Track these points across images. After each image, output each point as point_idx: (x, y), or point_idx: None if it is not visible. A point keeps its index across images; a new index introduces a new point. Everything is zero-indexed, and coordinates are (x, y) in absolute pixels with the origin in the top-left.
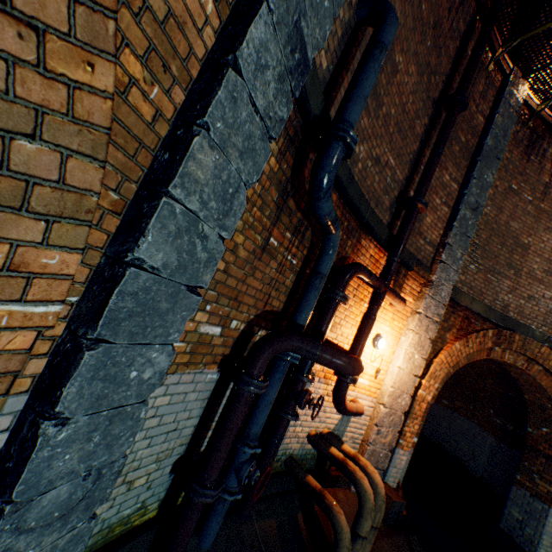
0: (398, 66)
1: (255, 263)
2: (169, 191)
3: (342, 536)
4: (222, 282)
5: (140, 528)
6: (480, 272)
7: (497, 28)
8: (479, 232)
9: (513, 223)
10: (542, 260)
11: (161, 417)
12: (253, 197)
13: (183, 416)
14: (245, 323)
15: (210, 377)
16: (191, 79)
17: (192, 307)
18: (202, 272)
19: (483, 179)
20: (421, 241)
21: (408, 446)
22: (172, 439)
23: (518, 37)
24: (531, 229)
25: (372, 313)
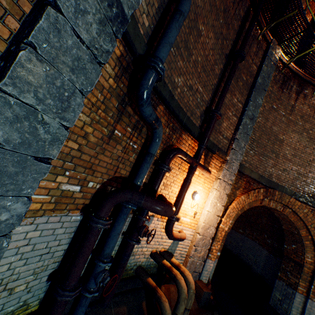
0: (201, 32)
1: (104, 146)
2: (0, 87)
3: None
4: (77, 157)
5: None
6: (256, 155)
7: (263, 16)
8: (255, 132)
9: (274, 127)
10: (290, 149)
11: (34, 245)
12: (97, 103)
13: (54, 243)
14: (100, 184)
15: (74, 218)
16: (24, 13)
17: (43, 171)
18: (48, 148)
19: (256, 102)
20: (220, 137)
21: (214, 258)
22: (46, 259)
23: (274, 21)
24: (284, 131)
25: (188, 178)
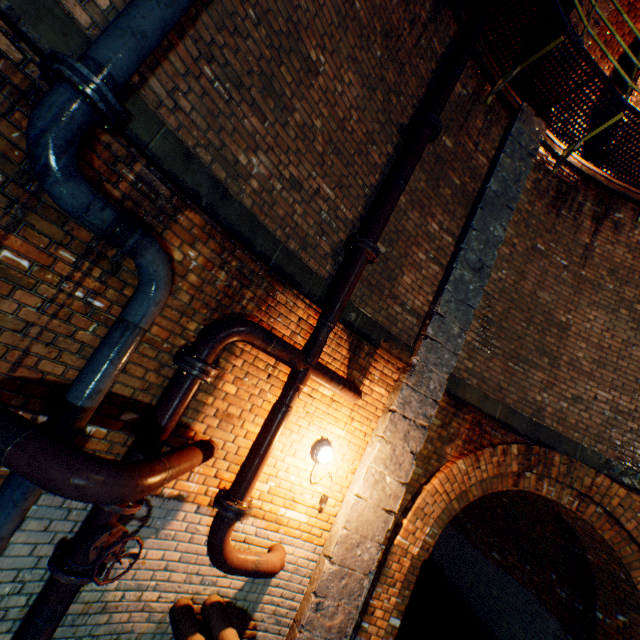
0: (318, 67)
1: None
2: None
3: None
4: None
5: None
6: (497, 357)
7: (495, 59)
8: (493, 303)
9: (543, 294)
10: (589, 346)
11: None
12: None
13: None
14: None
15: None
16: None
17: None
18: None
19: (488, 232)
20: (397, 308)
21: (379, 634)
22: None
23: (518, 65)
24: (570, 303)
25: (282, 402)
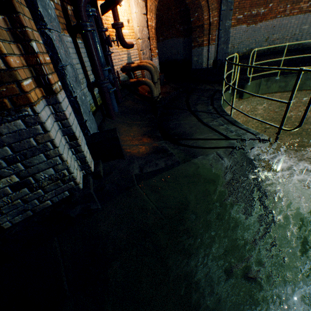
0: None
1: None
2: None
3: (151, 85)
4: None
5: (95, 111)
6: None
7: None
8: None
9: None
10: None
11: None
12: None
13: (75, 62)
14: (59, 0)
15: (69, 40)
16: None
17: None
18: None
19: None
20: None
21: (156, 55)
22: (79, 74)
23: None
24: None
25: None
